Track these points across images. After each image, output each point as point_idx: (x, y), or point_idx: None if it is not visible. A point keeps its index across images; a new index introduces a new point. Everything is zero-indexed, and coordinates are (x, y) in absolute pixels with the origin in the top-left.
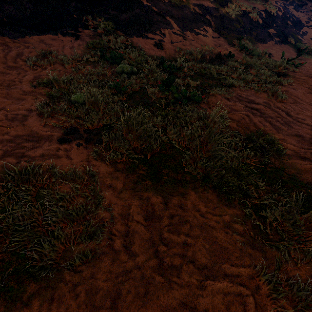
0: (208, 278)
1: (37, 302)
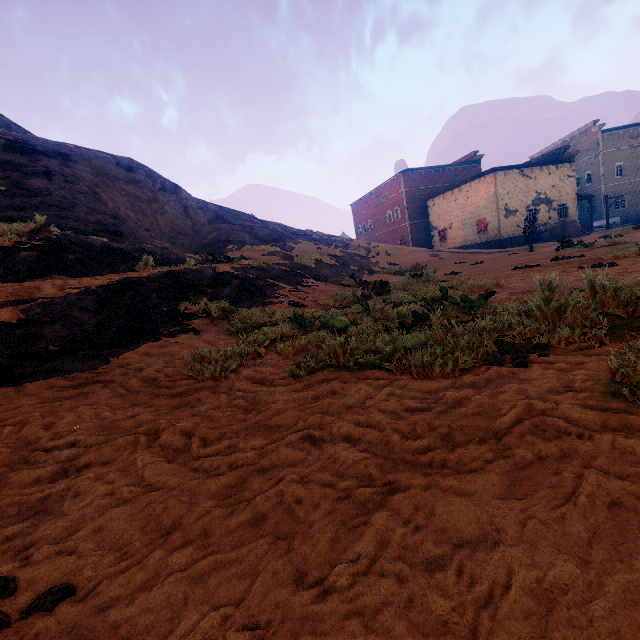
0: None
1: None
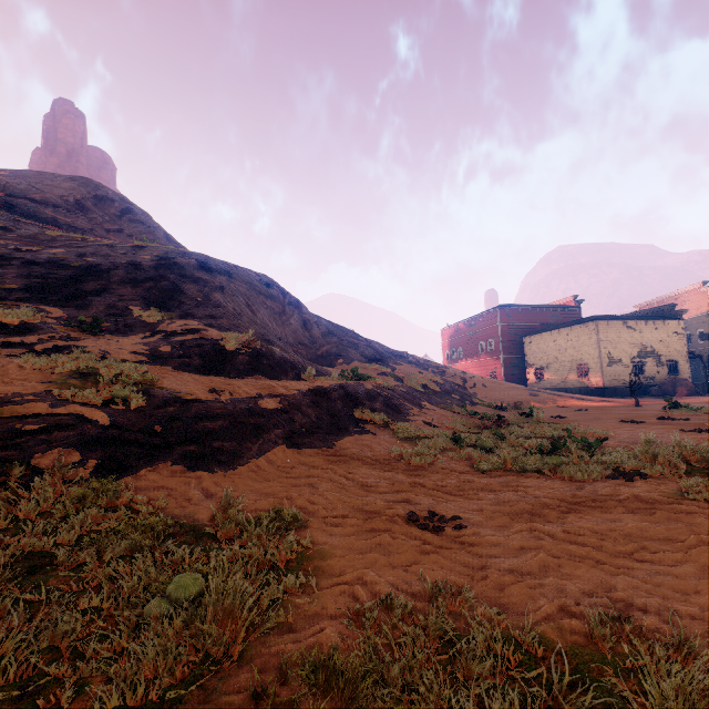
0: None
1: None
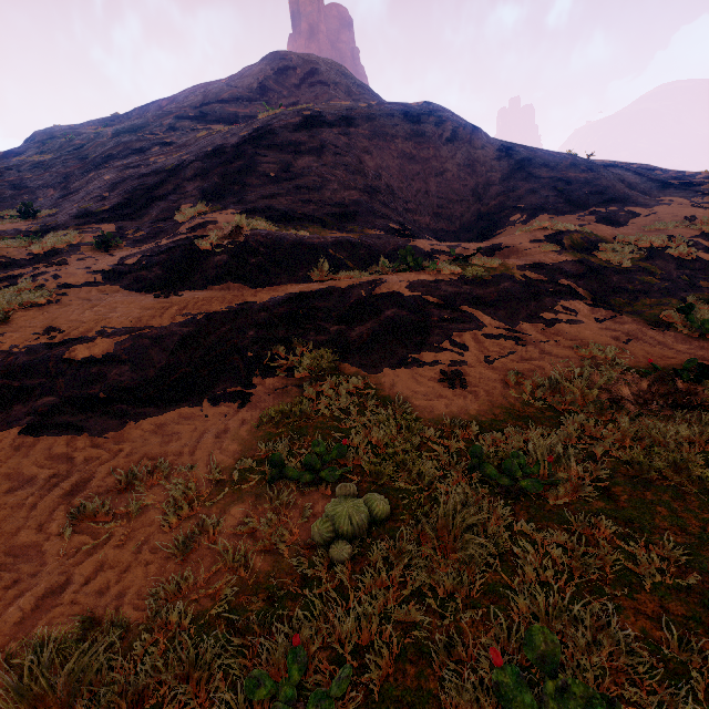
0: None
1: None
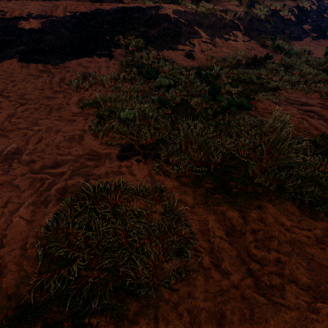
0: (317, 300)
1: (143, 320)
